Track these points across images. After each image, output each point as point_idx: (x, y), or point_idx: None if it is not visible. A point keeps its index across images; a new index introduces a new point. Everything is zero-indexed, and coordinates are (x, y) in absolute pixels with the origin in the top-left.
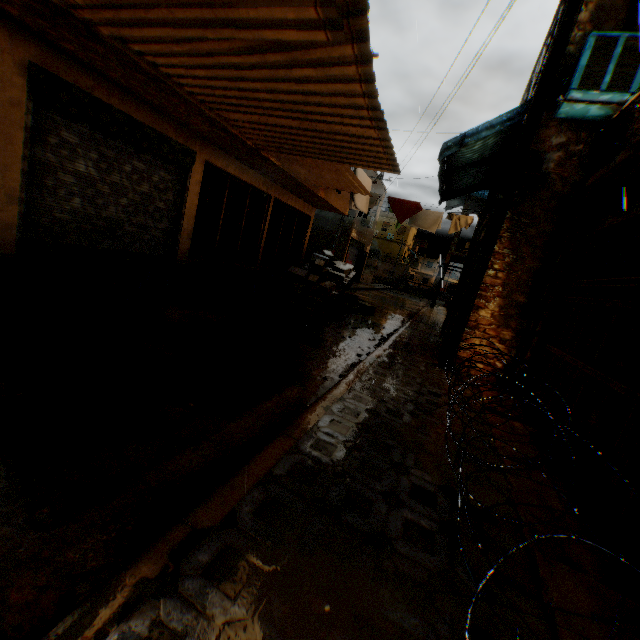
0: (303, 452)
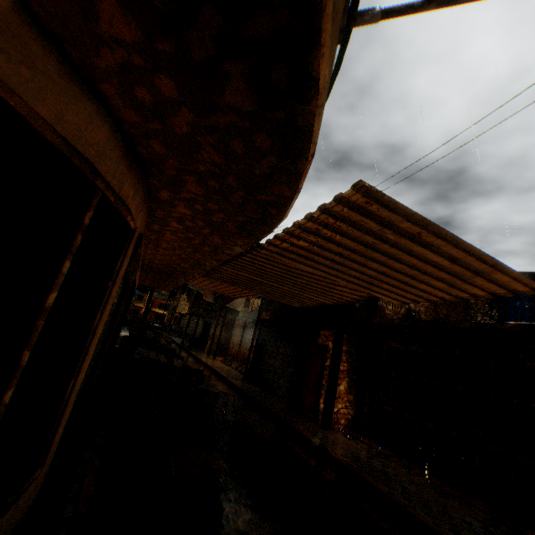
0: None
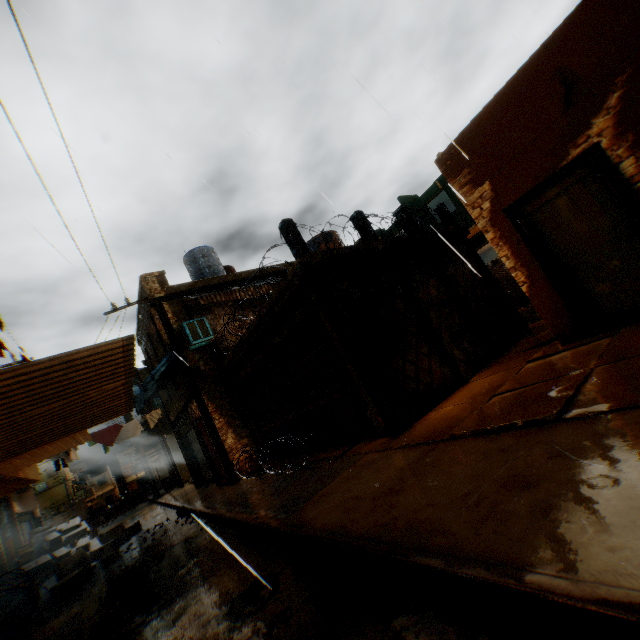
0: (247, 508)
